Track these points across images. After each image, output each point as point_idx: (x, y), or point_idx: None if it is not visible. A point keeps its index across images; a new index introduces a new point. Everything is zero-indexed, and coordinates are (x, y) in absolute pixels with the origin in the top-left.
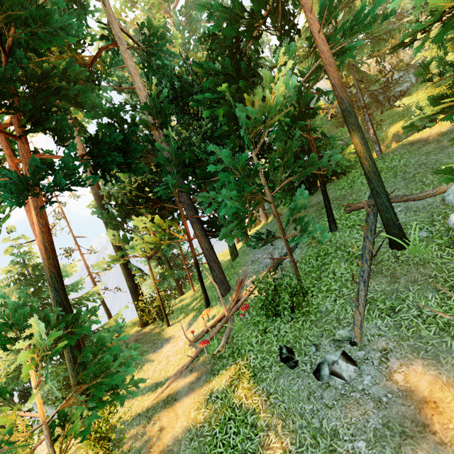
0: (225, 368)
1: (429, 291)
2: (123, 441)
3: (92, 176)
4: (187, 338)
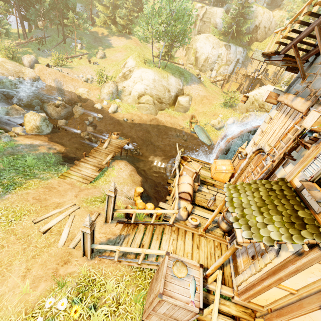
0: (26, 48)
1: (62, 49)
2: None
3: None
4: (15, 41)
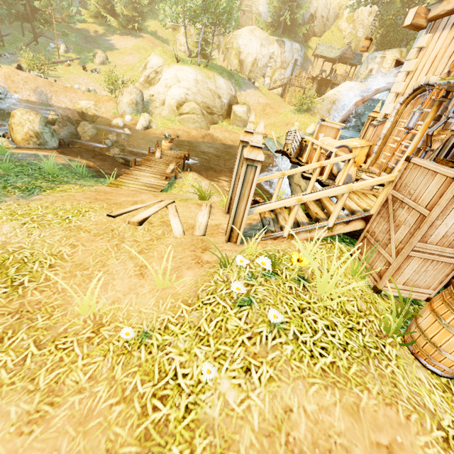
0: None
1: (35, 53)
2: None
3: None
4: None
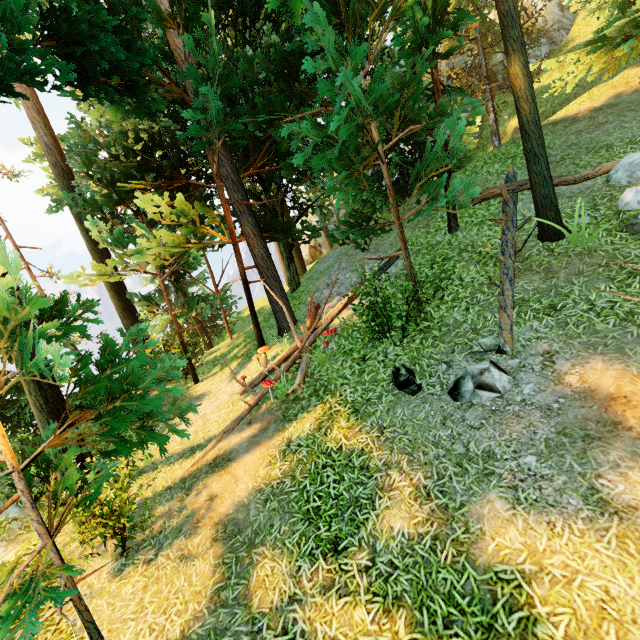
0: (307, 410)
1: (601, 281)
2: (150, 519)
3: (61, 77)
4: (239, 382)
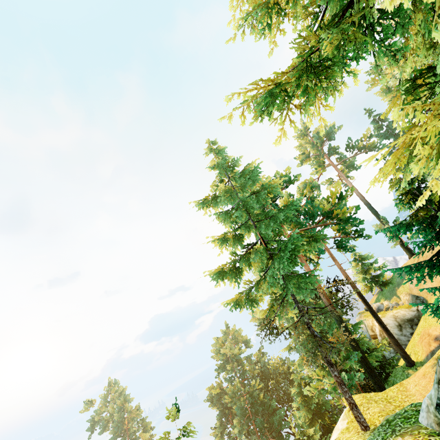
0: None
1: None
2: None
3: None
4: None
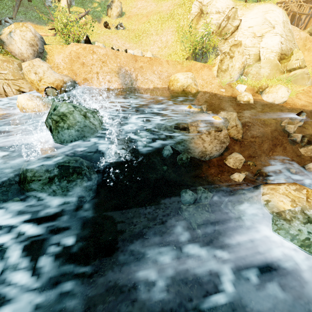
0: None
1: (35, 12)
2: None
3: None
4: None
